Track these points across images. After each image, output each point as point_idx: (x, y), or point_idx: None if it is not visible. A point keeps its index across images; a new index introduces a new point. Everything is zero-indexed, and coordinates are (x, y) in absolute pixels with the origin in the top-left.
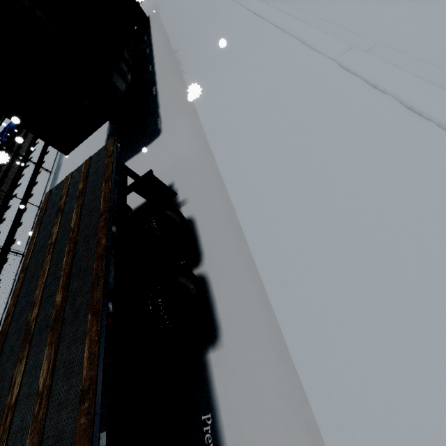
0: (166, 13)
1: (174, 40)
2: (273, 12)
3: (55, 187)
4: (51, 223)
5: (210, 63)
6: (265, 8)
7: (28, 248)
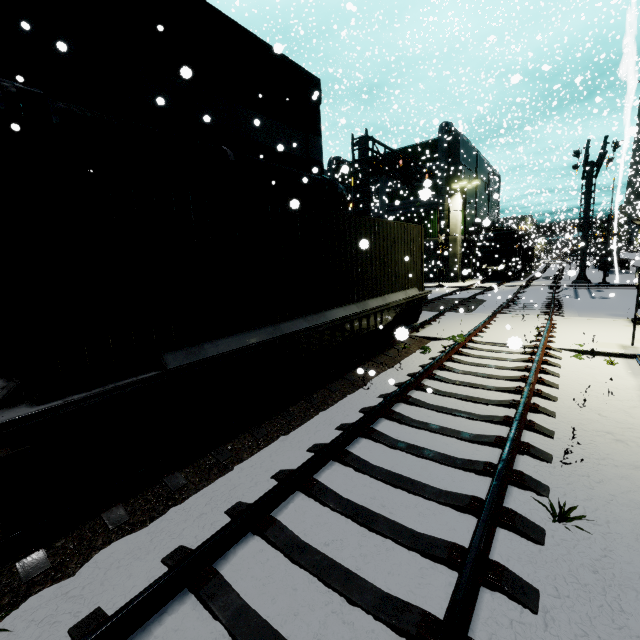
0: None
1: None
2: None
3: None
4: None
5: None
6: None
7: None
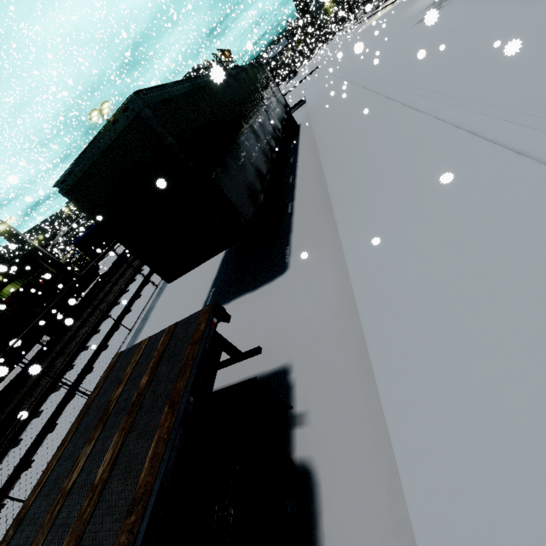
0: (319, 122)
1: (325, 152)
2: (489, 124)
3: (126, 351)
4: (89, 431)
5: (374, 187)
6: (472, 118)
7: (49, 463)
